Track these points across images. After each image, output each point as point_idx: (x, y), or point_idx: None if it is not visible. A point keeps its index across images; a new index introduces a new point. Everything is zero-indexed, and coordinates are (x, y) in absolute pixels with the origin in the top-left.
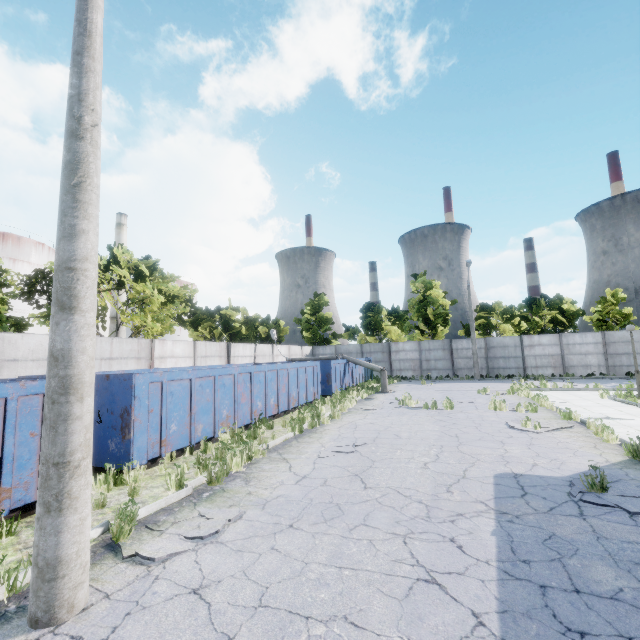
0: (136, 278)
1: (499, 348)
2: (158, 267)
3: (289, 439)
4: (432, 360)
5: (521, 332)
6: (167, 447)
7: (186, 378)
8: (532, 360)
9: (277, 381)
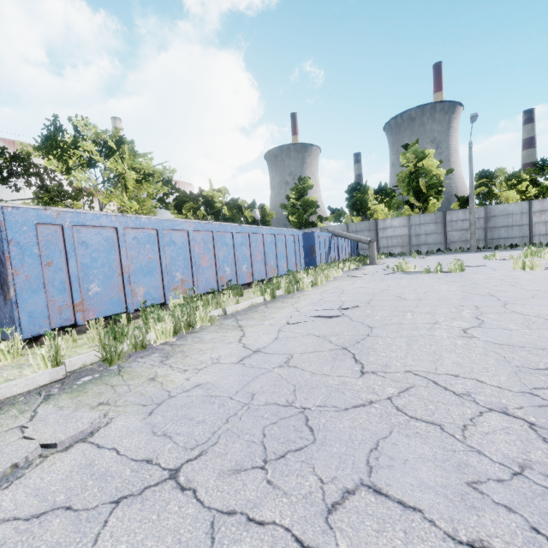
0: (106, 155)
1: (501, 217)
2: (125, 140)
3: (256, 305)
4: (422, 235)
5: (528, 198)
6: (87, 313)
7: (107, 225)
8: (541, 227)
9: (249, 246)
